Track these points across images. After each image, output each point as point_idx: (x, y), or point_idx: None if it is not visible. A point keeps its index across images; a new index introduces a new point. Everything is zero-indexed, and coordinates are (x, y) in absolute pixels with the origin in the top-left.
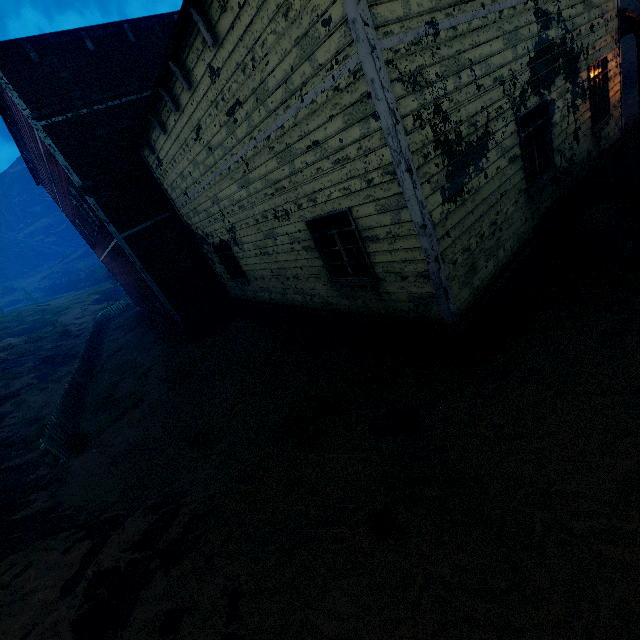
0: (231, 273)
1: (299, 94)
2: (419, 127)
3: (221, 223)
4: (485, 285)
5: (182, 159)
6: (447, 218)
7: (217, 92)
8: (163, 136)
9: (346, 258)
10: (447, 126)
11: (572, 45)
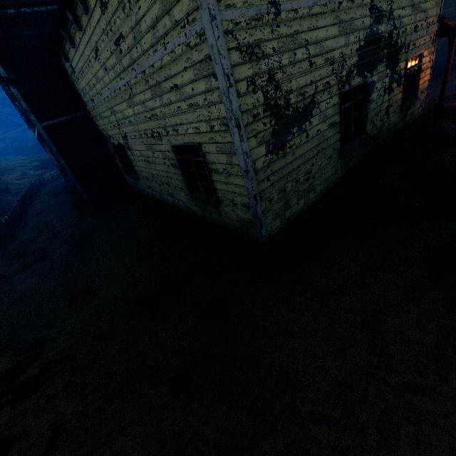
0: (126, 169)
1: (163, 42)
2: (252, 91)
3: (118, 130)
4: (295, 217)
5: (88, 72)
6: (269, 166)
7: (106, 22)
8: (73, 49)
9: (199, 179)
10: (278, 93)
11: (397, 40)
